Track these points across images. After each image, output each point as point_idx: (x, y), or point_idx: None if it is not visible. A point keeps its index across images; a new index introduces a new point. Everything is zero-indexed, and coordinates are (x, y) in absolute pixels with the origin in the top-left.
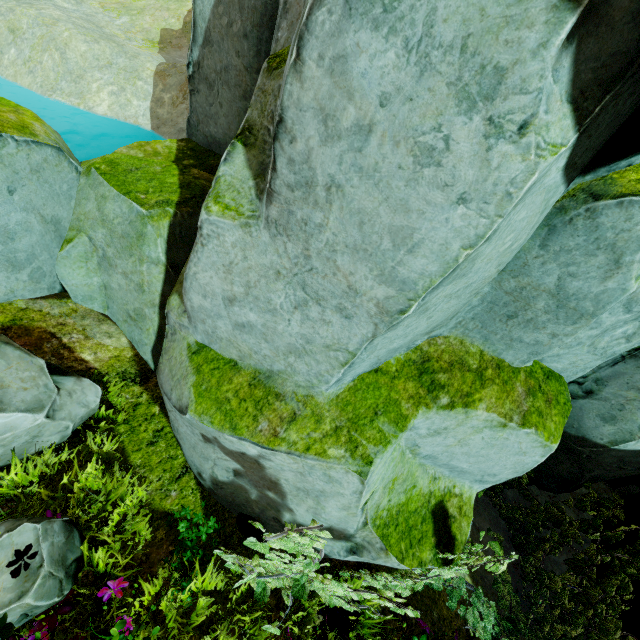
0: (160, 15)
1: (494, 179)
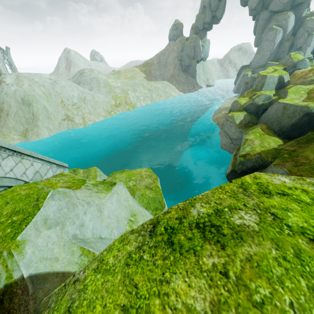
0: (138, 75)
1: (313, 43)
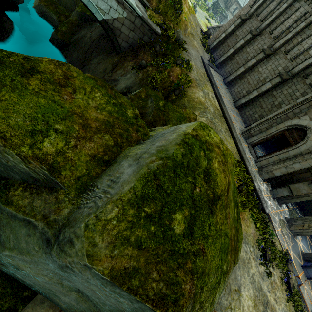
0: None
1: None
